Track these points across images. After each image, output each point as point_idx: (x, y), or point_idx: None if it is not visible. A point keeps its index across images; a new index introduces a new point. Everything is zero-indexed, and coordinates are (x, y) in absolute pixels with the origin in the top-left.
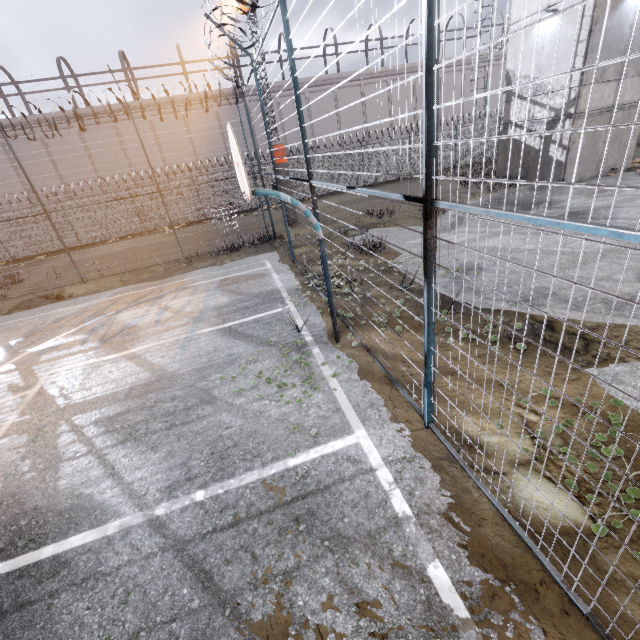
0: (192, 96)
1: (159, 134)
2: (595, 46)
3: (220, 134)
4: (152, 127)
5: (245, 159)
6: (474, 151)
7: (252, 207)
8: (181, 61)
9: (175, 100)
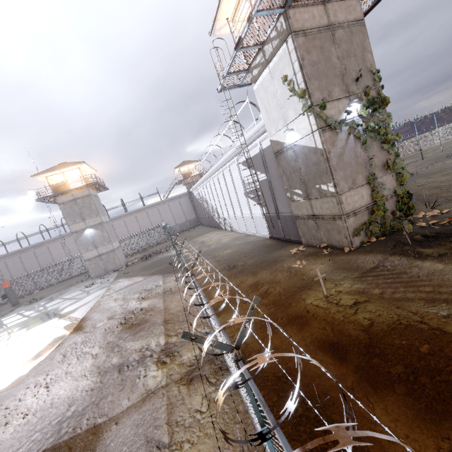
0: (22, 249)
1: (9, 265)
2: (80, 244)
3: (36, 259)
4: (5, 263)
5: (26, 275)
6: (138, 246)
7: (33, 291)
8: (17, 238)
9: (15, 252)
